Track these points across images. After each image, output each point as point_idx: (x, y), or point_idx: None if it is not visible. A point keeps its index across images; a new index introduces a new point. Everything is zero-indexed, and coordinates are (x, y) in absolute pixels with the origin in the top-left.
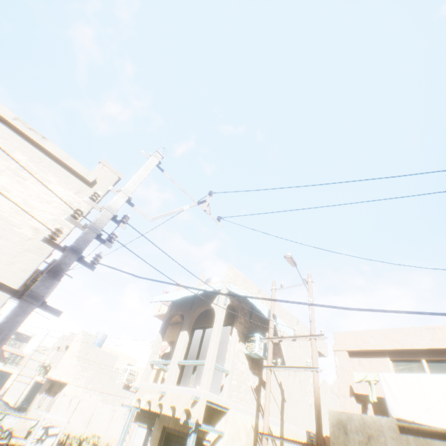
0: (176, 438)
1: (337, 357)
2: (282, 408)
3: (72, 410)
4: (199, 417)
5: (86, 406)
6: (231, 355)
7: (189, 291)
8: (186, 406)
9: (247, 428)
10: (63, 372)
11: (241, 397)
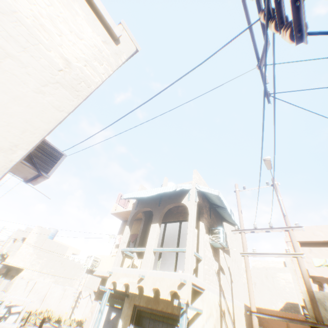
0: (148, 315)
1: (290, 247)
2: (231, 287)
3: (28, 291)
4: (188, 298)
5: (41, 287)
6: (201, 244)
7: (165, 188)
8: (172, 289)
9: (215, 305)
10: (20, 259)
11: (210, 280)
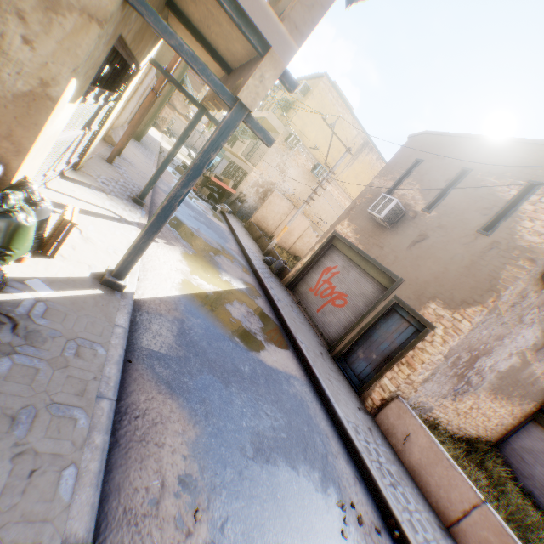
0: None
1: None
2: None
3: None
4: None
5: None
6: None
7: None
8: None
9: None
10: None
11: None
